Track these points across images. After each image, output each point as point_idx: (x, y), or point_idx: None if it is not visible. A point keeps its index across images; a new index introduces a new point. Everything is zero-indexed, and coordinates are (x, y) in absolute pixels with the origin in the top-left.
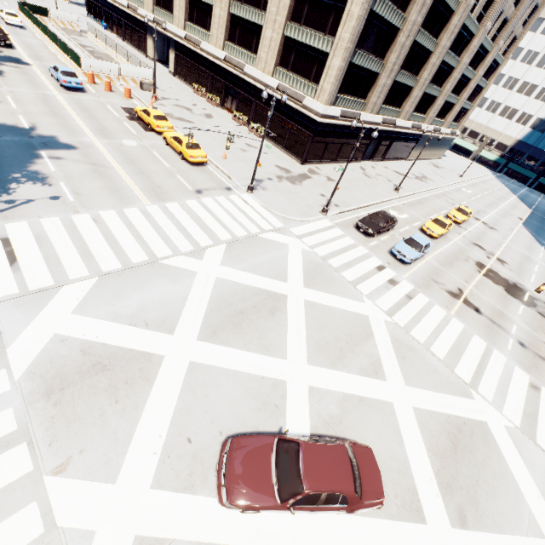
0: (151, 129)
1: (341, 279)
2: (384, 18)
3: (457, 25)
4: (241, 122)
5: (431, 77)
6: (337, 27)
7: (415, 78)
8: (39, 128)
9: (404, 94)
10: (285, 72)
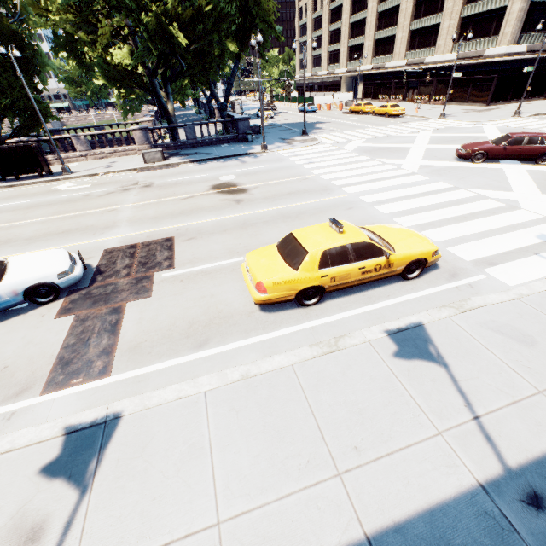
0: (361, 114)
1: (539, 131)
2: None
3: None
4: (422, 101)
5: None
6: None
7: None
8: (308, 121)
9: None
10: (464, 43)
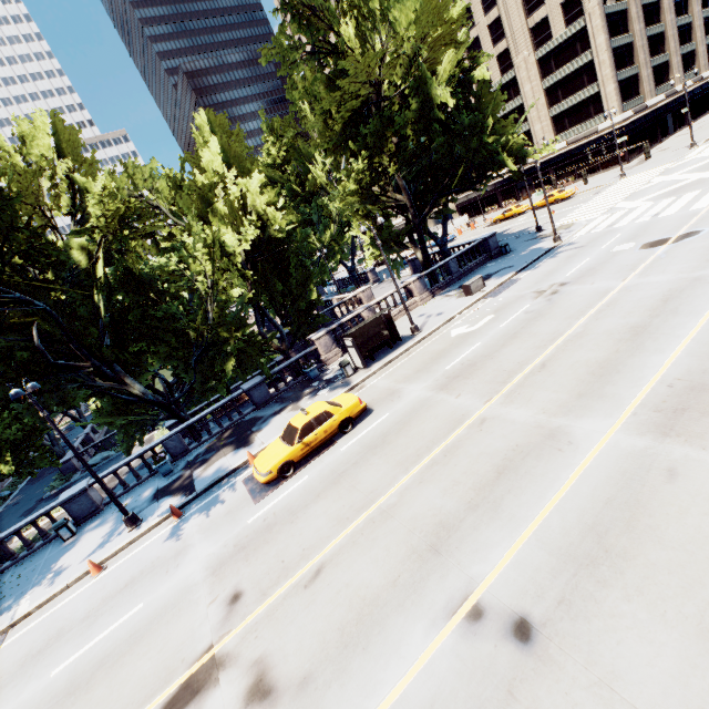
0: (516, 216)
1: None
2: (620, 46)
3: (669, 3)
4: (547, 191)
5: (677, 43)
6: (593, 77)
7: (665, 54)
8: None
9: (664, 71)
10: (566, 133)
